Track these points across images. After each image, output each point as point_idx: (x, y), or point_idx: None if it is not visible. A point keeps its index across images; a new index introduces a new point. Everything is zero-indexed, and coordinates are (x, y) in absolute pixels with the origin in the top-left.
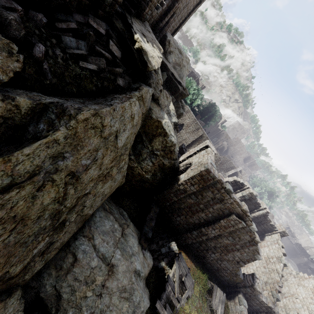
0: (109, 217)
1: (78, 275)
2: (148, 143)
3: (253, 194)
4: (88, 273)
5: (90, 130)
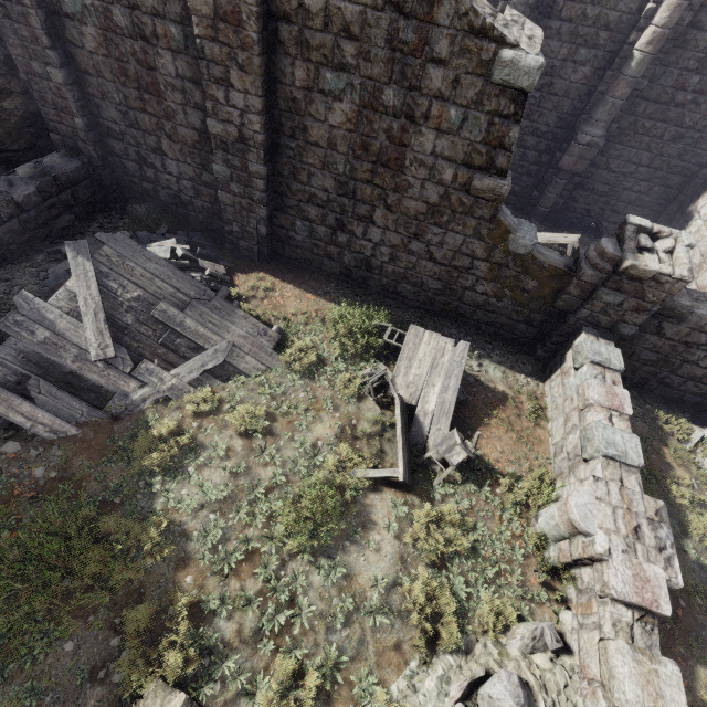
0: None
1: None
2: None
3: None
4: None
5: None
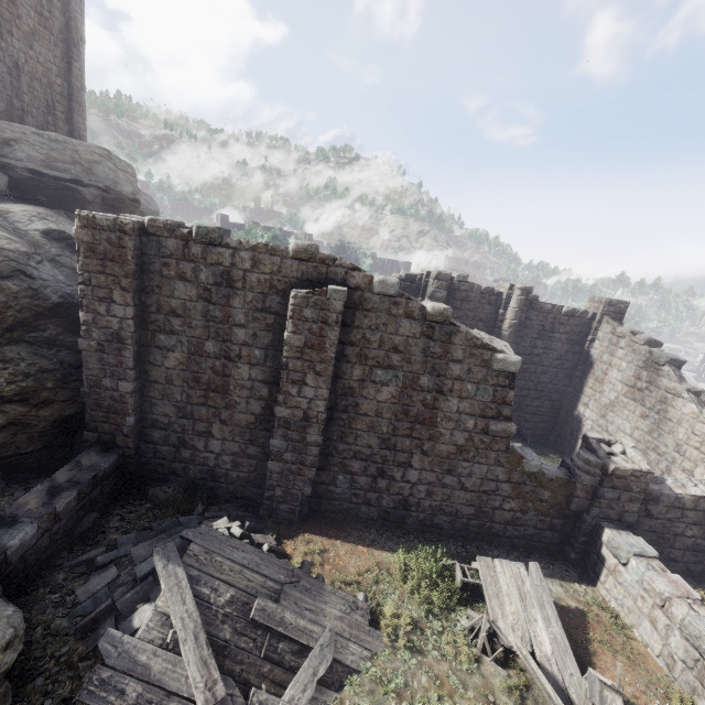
0: None
1: None
2: None
3: (446, 274)
4: None
5: None
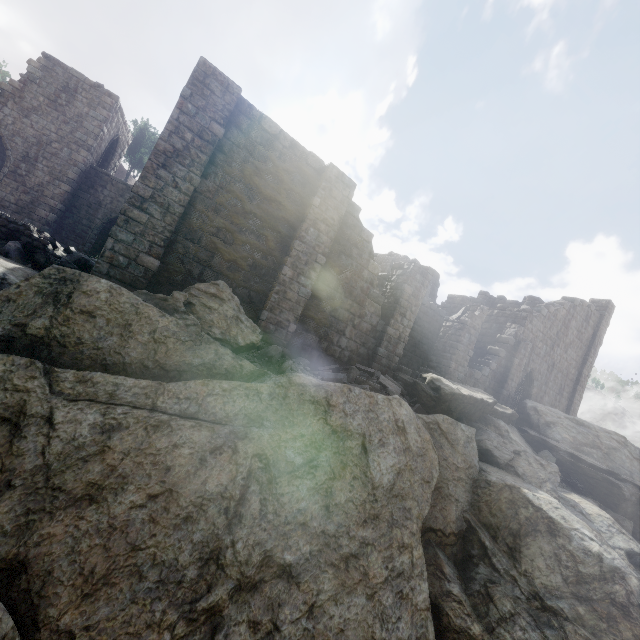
0: None
1: None
2: (507, 561)
3: None
4: None
5: (307, 404)
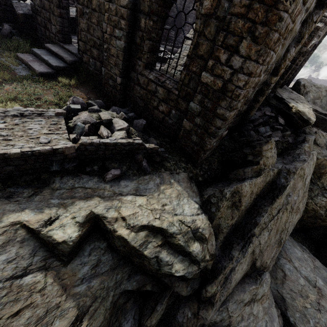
0: (296, 247)
1: (292, 288)
2: (316, 180)
3: None
4: (299, 288)
5: (298, 178)
